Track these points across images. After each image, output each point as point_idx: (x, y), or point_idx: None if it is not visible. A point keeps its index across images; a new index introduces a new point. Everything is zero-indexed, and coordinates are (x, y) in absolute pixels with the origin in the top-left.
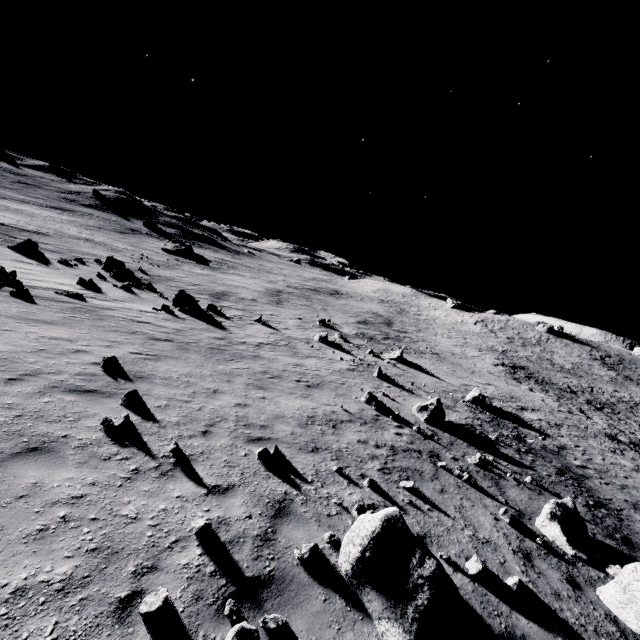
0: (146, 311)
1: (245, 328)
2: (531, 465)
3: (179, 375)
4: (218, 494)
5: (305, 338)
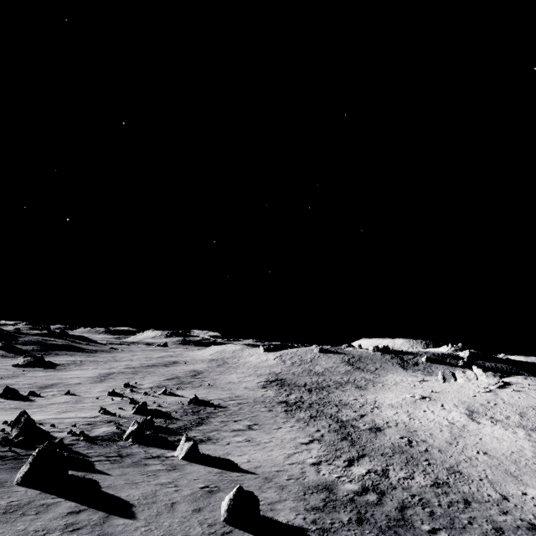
0: None
1: (51, 399)
2: (181, 418)
3: None
4: None
5: (98, 396)
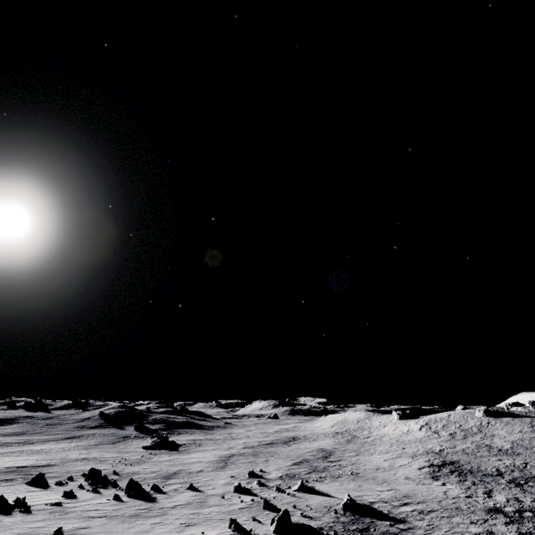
0: (101, 503)
1: (174, 497)
2: None
3: (96, 532)
4: None
5: (223, 492)
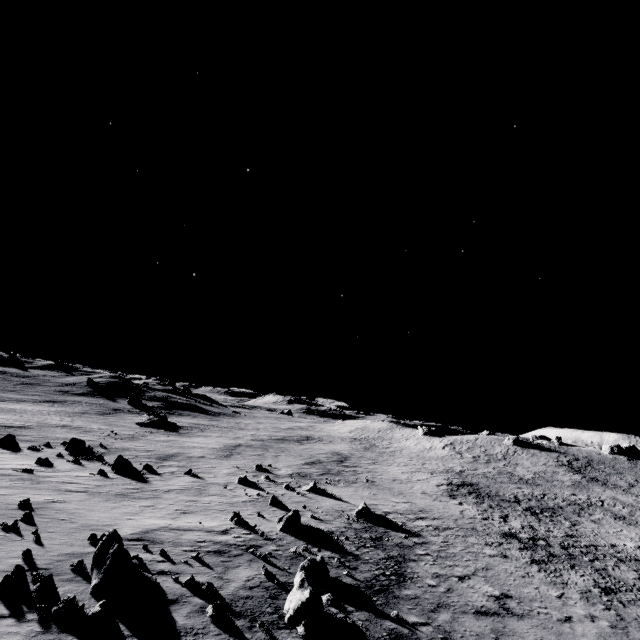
0: (82, 476)
1: (169, 480)
2: (360, 554)
3: (73, 509)
4: (48, 549)
5: (226, 482)
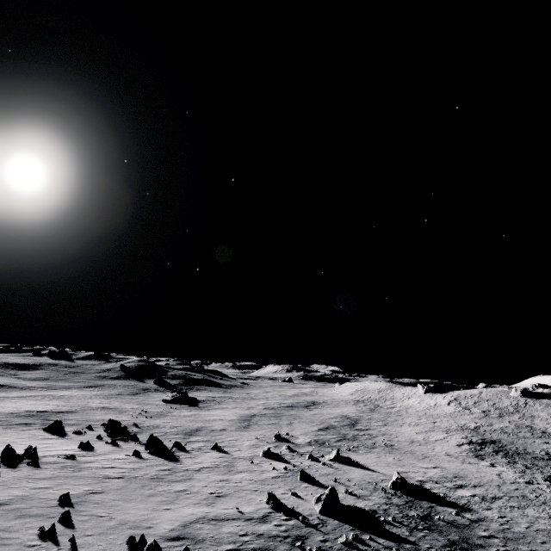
0: (119, 458)
1: (198, 457)
2: (416, 540)
3: (110, 500)
4: None
5: (251, 455)
